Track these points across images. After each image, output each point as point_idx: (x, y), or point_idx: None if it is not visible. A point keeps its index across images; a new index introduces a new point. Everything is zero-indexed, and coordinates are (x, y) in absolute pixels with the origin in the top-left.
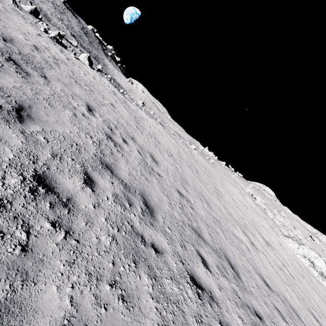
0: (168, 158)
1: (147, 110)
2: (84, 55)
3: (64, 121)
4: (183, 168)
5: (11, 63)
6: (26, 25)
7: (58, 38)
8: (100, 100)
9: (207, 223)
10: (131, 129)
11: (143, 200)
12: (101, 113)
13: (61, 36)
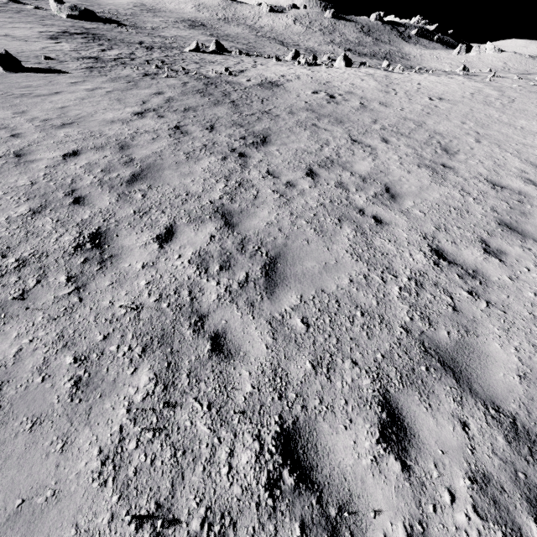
0: (426, 102)
1: (447, 71)
2: (338, 59)
3: (287, 99)
4: (459, 105)
5: (263, 88)
6: (281, 68)
7: (311, 62)
8: (335, 85)
9: (440, 133)
10: (366, 93)
11: (335, 119)
12: (327, 92)
13: (316, 58)
